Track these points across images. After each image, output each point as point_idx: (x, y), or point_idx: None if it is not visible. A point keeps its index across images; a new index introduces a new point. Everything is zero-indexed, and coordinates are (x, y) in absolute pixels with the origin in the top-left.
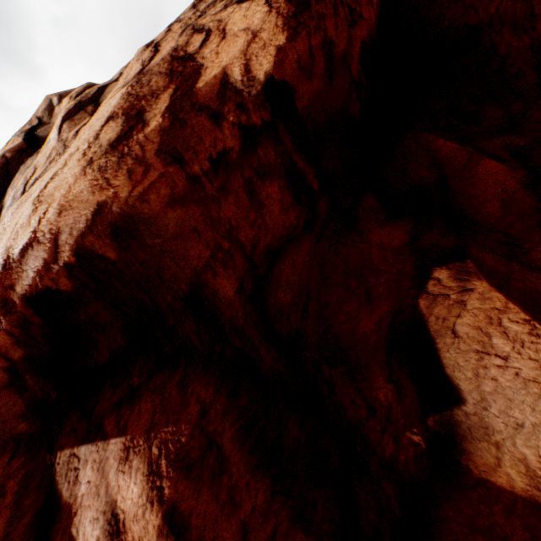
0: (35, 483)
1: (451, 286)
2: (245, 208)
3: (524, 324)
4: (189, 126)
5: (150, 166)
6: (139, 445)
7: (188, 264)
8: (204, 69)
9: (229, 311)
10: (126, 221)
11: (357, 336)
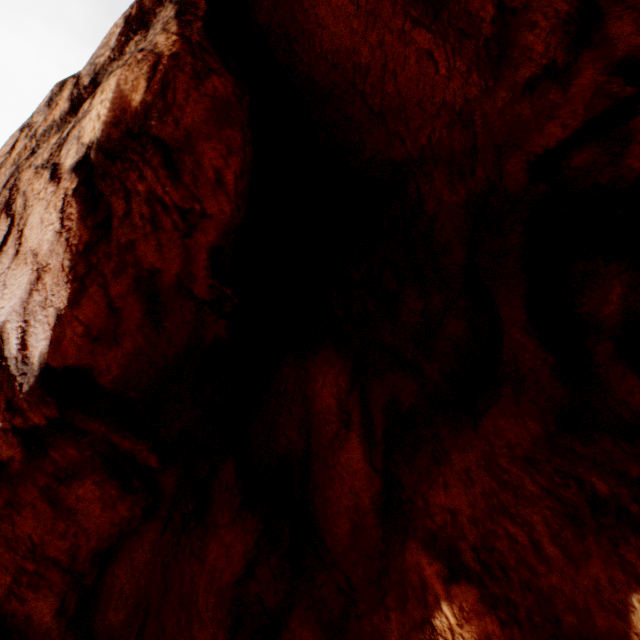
0: None
1: None
2: (49, 519)
3: None
4: None
5: None
6: None
7: None
8: None
9: None
10: None
11: None
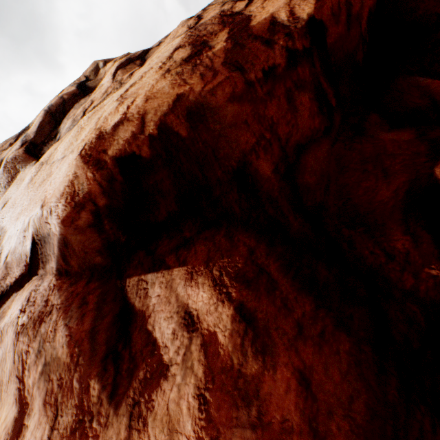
0: (111, 298)
1: None
2: (284, 110)
3: None
4: (247, 48)
5: (217, 72)
6: (201, 270)
7: (238, 147)
8: (253, 17)
9: (267, 185)
10: (198, 108)
11: (374, 203)
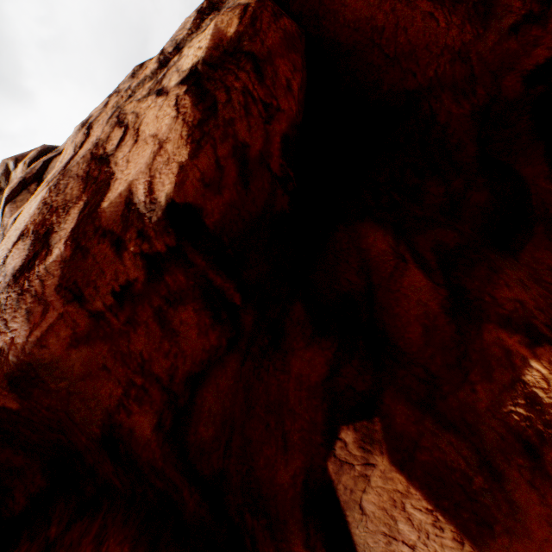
0: None
1: (356, 454)
2: (157, 338)
3: (427, 513)
4: (92, 255)
5: (49, 304)
6: None
7: (99, 404)
8: (114, 180)
9: (146, 453)
10: (24, 370)
11: (276, 485)
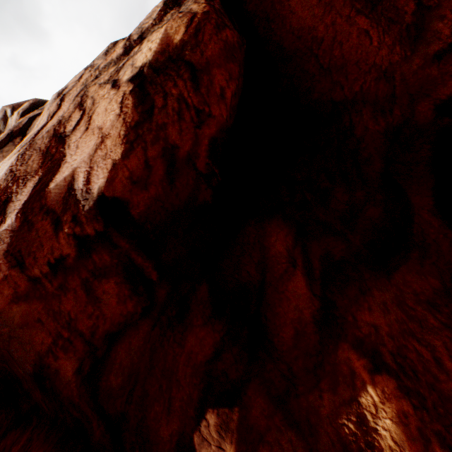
0: None
1: (214, 436)
2: (83, 302)
3: None
4: (35, 229)
5: None
6: None
7: (33, 348)
8: (64, 162)
9: (66, 390)
10: None
11: (159, 436)
